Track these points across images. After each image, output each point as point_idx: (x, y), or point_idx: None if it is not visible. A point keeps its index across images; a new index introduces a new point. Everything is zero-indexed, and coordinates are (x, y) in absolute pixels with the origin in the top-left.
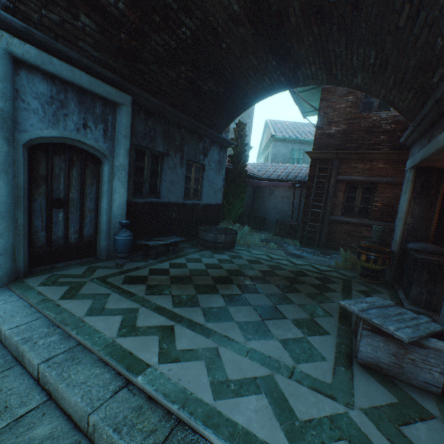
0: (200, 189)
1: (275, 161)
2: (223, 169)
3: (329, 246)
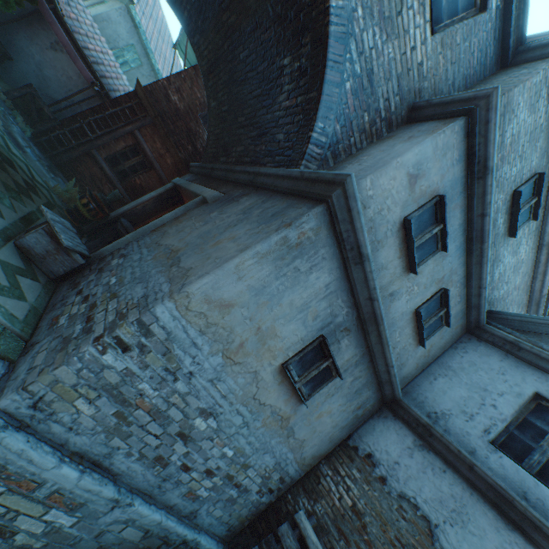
0: None
1: (102, 24)
2: None
3: (63, 169)
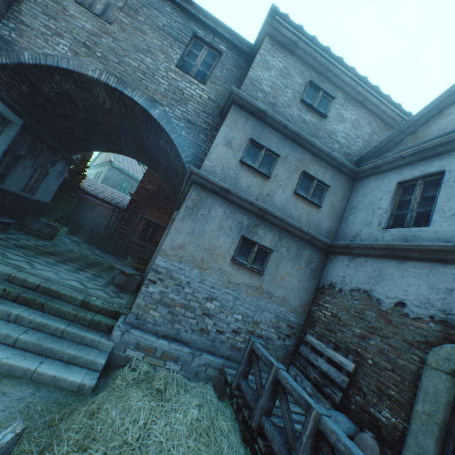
0: (37, 187)
1: (106, 181)
2: (62, 178)
3: (124, 257)
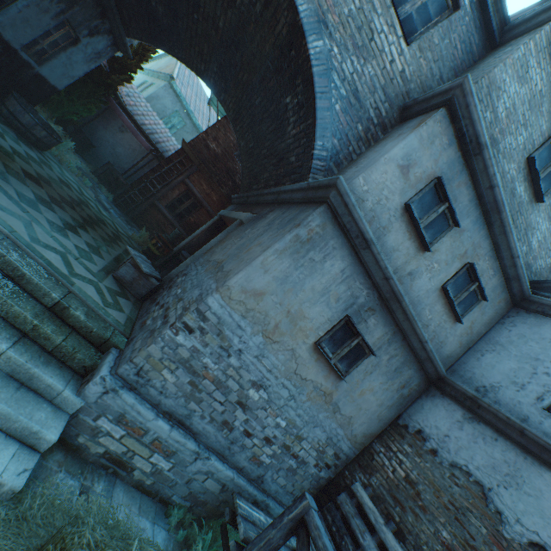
0: (52, 56)
1: (153, 102)
2: (96, 64)
3: (136, 221)
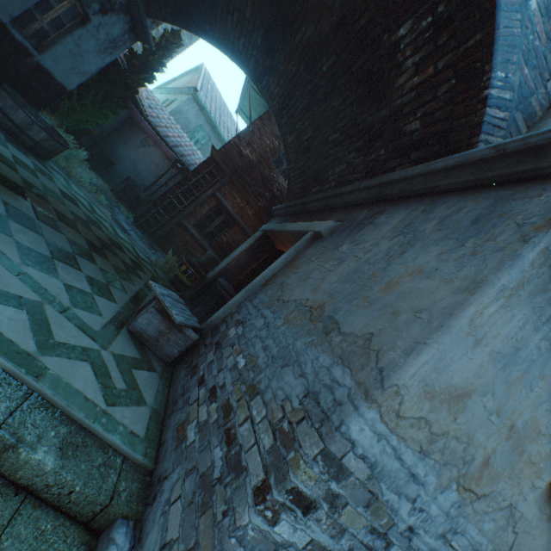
0: (55, 40)
1: (176, 116)
2: (112, 57)
3: (160, 243)
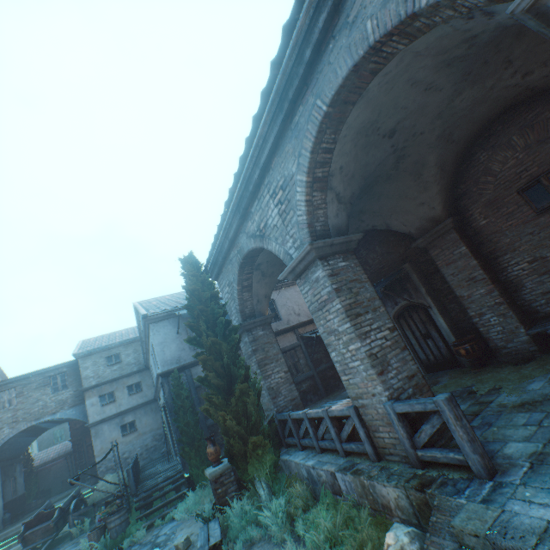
0: (16, 489)
1: (42, 446)
2: (23, 472)
3: None
